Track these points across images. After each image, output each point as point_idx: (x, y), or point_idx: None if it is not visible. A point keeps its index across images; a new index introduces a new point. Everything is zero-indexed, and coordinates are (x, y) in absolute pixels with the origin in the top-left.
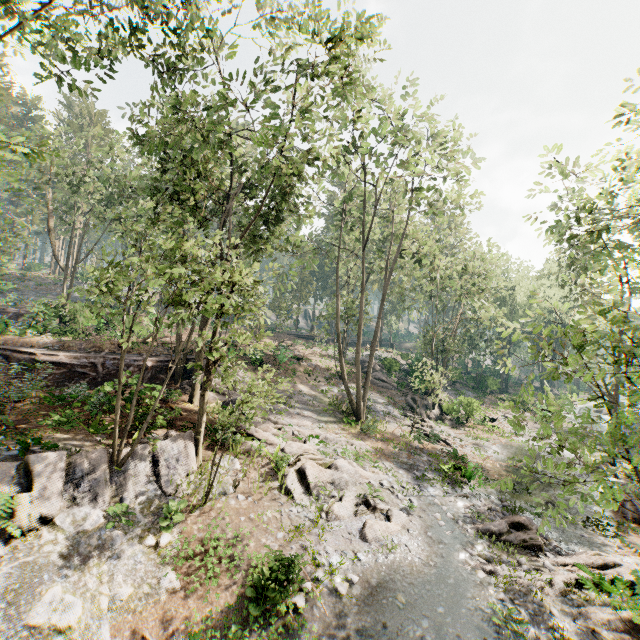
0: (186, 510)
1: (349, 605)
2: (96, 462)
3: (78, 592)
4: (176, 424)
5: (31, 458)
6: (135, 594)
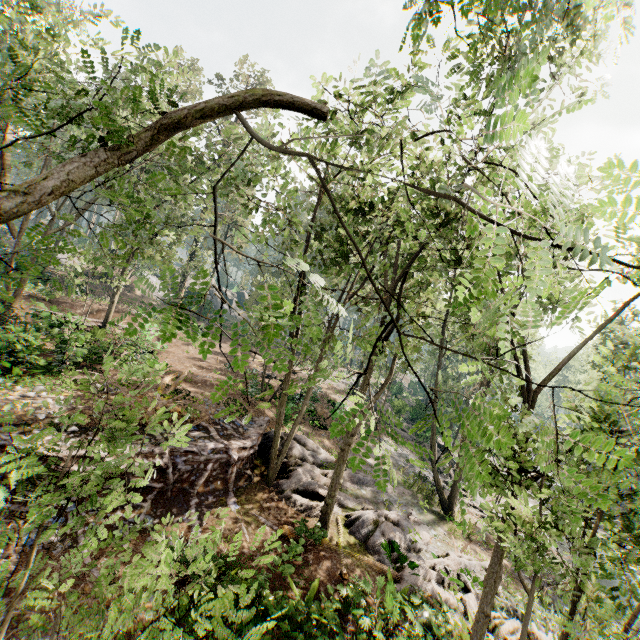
0: None
1: None
2: None
3: None
4: None
5: None
6: None
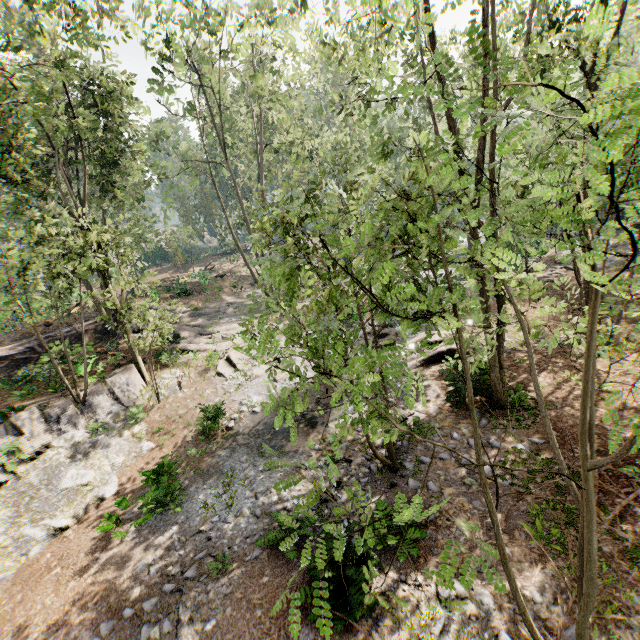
0: (147, 410)
1: (262, 415)
2: (63, 406)
3: (88, 468)
4: (123, 365)
5: (12, 419)
6: (128, 459)
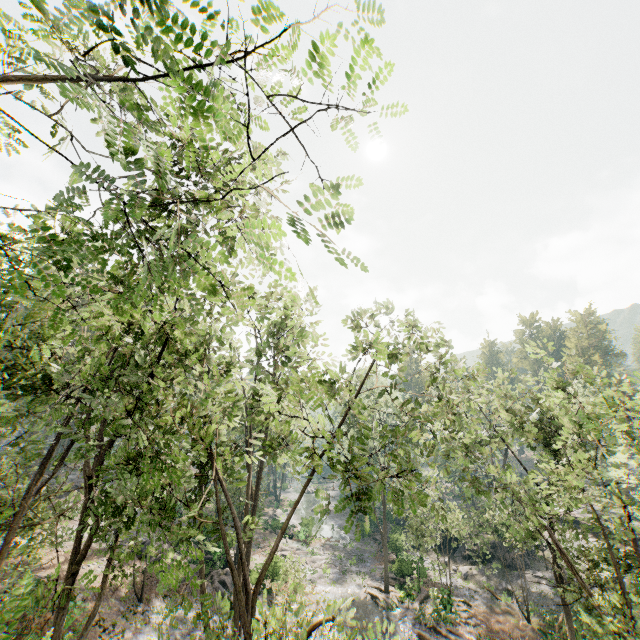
0: None
1: None
2: None
3: None
4: None
5: None
6: None
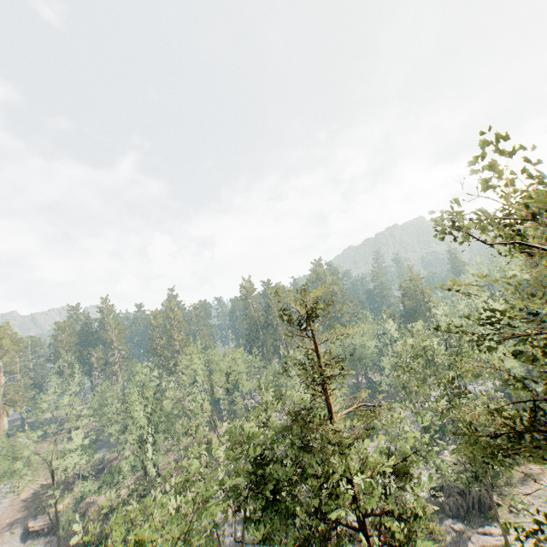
0: None
1: None
2: None
3: None
4: None
5: None
6: None
